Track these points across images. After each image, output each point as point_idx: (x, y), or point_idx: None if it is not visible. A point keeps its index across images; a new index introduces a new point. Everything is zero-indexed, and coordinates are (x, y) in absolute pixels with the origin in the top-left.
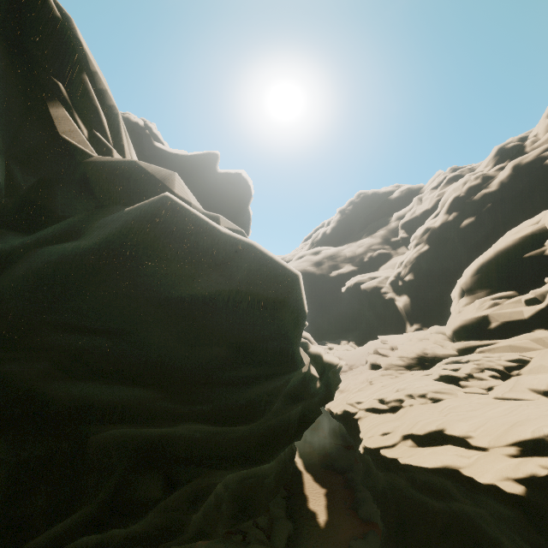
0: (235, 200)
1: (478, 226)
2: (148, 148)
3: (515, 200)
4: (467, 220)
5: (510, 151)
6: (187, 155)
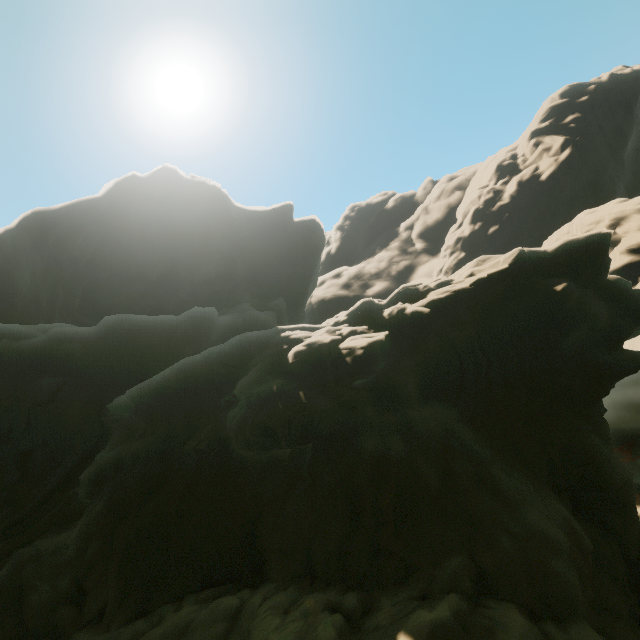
0: (315, 245)
1: (502, 232)
2: (231, 210)
3: (525, 209)
4: (493, 228)
5: (507, 168)
6: (267, 210)
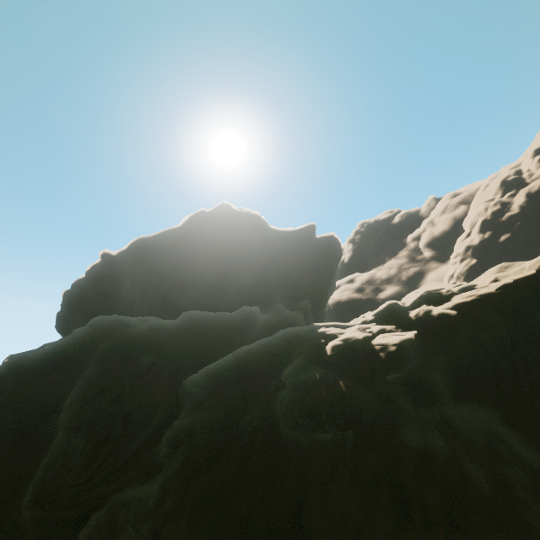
0: (333, 256)
1: (514, 239)
2: (267, 231)
3: (538, 218)
4: (504, 236)
5: (512, 183)
6: (294, 230)
